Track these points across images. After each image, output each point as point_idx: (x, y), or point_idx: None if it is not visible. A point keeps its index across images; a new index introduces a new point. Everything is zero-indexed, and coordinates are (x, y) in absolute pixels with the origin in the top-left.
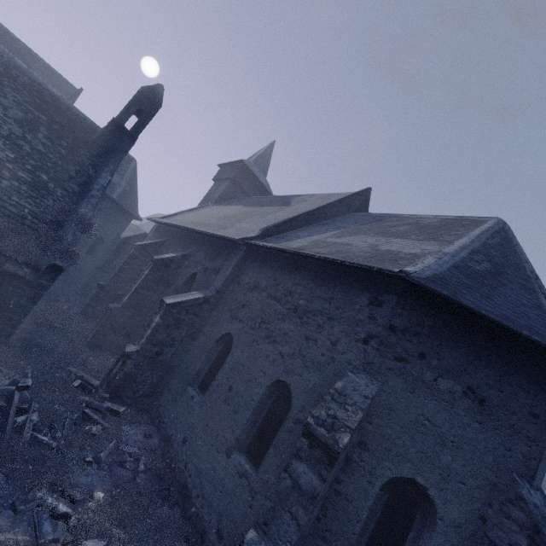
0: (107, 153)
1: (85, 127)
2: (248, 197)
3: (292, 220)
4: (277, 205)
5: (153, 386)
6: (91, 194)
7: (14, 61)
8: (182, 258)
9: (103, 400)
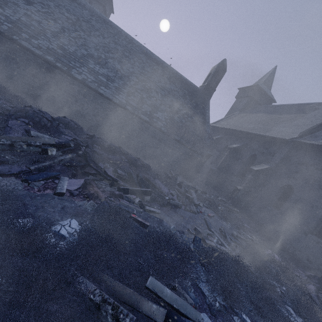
0: (204, 100)
1: (196, 90)
2: (261, 106)
3: (319, 126)
4: (294, 112)
5: (246, 204)
6: (207, 121)
7: (173, 70)
8: (242, 146)
9: (229, 206)
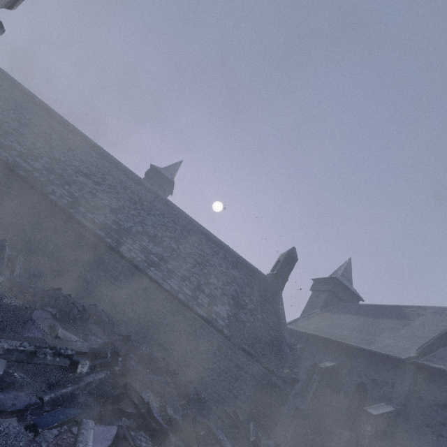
0: (275, 292)
1: (263, 278)
2: (347, 304)
3: (437, 340)
4: (394, 317)
5: None
6: (282, 322)
7: (235, 253)
8: (339, 366)
9: None
